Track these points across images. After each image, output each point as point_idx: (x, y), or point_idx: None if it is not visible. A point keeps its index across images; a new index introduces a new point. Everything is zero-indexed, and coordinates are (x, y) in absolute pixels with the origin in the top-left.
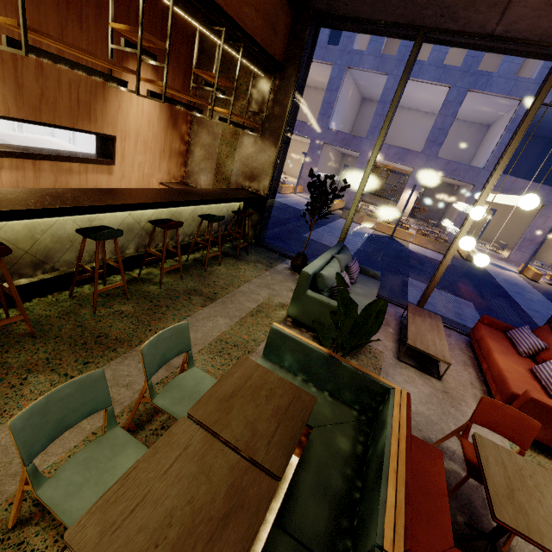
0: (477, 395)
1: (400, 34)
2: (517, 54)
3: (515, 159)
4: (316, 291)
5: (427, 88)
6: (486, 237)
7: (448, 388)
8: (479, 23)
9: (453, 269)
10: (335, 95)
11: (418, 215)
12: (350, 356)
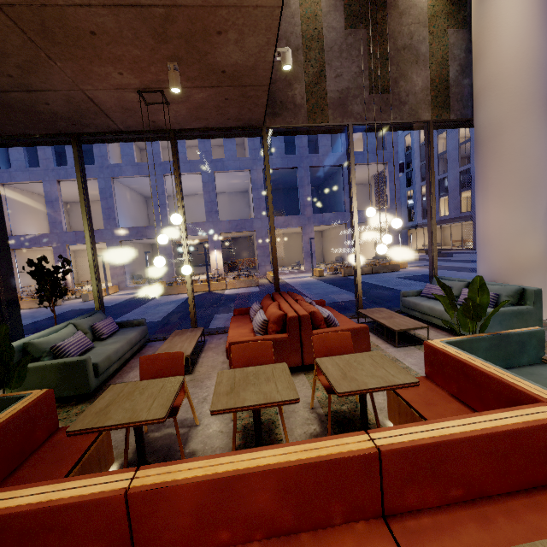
0: (224, 367)
1: (65, 142)
2: (155, 140)
3: (276, 207)
4: (36, 362)
5: (187, 178)
6: (291, 263)
7: (197, 376)
8: (105, 125)
9: (259, 293)
10: (111, 201)
11: (238, 267)
12: (91, 402)
